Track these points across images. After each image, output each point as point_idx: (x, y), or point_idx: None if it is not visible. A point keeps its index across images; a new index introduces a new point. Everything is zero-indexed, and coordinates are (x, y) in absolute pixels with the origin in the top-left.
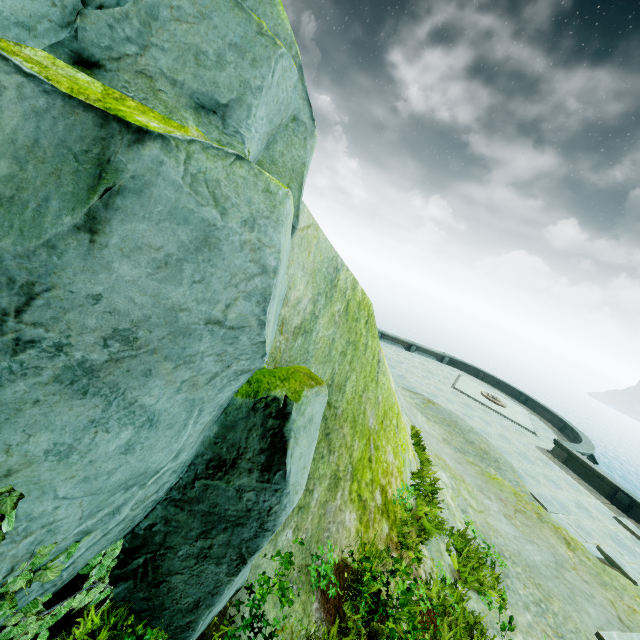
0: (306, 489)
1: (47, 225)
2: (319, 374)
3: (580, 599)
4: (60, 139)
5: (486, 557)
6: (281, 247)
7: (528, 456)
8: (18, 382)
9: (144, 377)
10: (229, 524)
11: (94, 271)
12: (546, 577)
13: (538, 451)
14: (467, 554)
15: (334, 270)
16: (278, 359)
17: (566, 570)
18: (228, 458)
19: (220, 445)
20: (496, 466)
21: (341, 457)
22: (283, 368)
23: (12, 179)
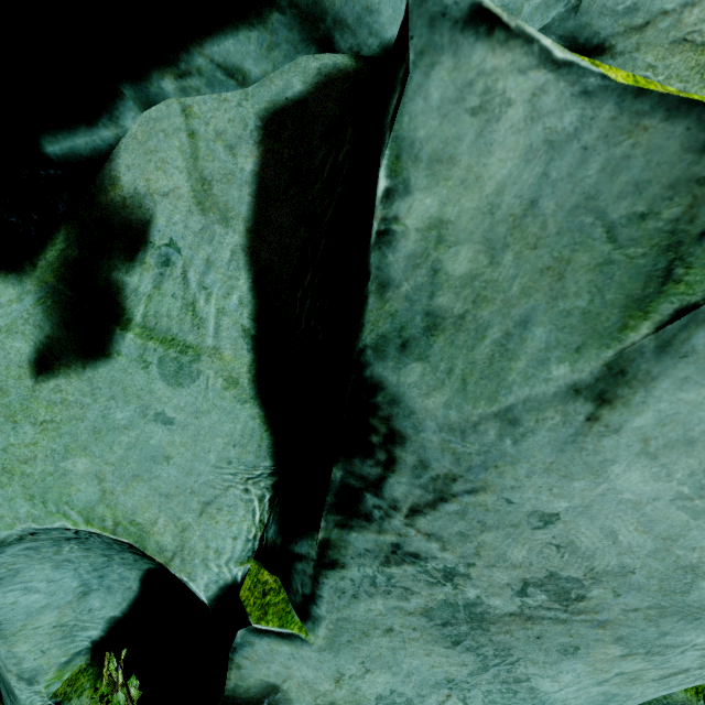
0: None
1: (513, 376)
2: None
3: None
4: (583, 194)
5: None
6: None
7: None
8: (376, 597)
9: (559, 652)
10: None
11: (566, 473)
12: None
13: None
14: None
15: None
16: None
17: None
18: None
19: None
20: None
21: None
22: None
23: (470, 281)
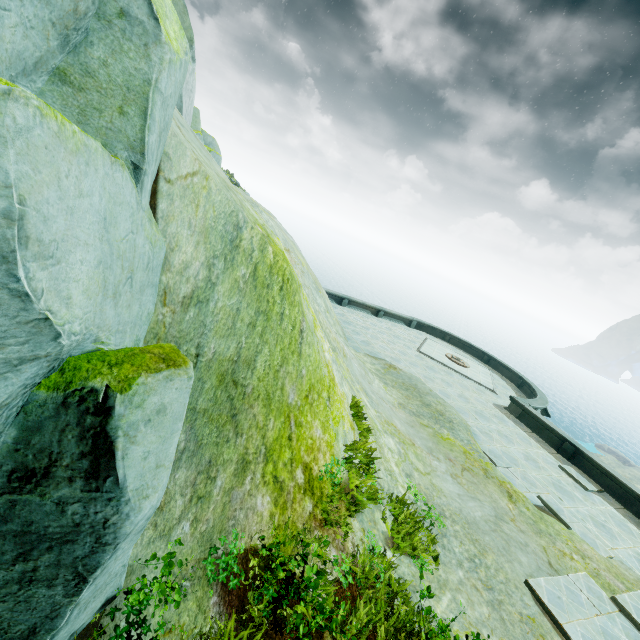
0: (207, 477)
1: None
2: (221, 350)
3: (514, 549)
4: None
5: (425, 519)
6: (12, 179)
7: (484, 414)
8: None
9: None
10: (54, 542)
11: None
12: (484, 532)
13: (495, 408)
14: (404, 519)
15: (234, 228)
16: (162, 335)
17: (505, 522)
18: (37, 467)
19: (23, 452)
20: (450, 427)
21: (251, 439)
22: (123, 349)
23: None
